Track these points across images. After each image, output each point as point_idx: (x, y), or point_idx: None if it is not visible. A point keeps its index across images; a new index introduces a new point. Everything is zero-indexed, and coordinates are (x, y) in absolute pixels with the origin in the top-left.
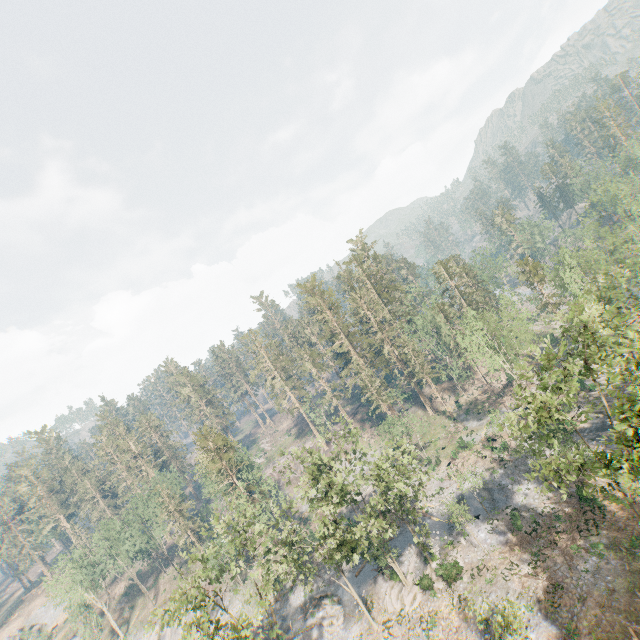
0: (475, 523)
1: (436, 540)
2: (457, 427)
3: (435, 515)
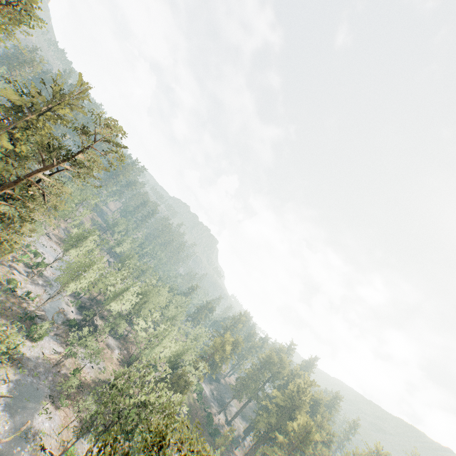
0: (38, 419)
1: (25, 454)
2: None
3: (2, 436)
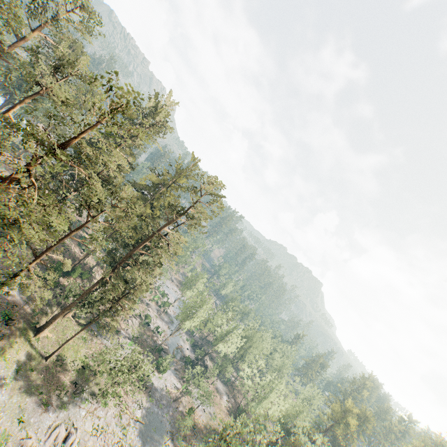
0: None
1: None
2: (97, 343)
3: None
